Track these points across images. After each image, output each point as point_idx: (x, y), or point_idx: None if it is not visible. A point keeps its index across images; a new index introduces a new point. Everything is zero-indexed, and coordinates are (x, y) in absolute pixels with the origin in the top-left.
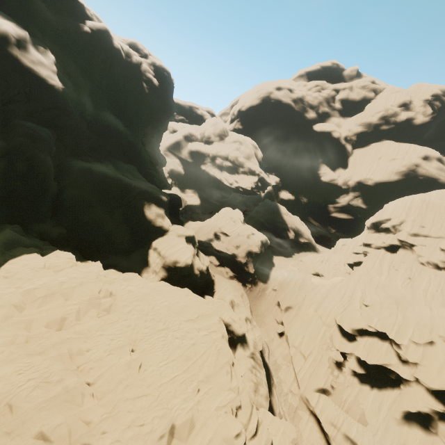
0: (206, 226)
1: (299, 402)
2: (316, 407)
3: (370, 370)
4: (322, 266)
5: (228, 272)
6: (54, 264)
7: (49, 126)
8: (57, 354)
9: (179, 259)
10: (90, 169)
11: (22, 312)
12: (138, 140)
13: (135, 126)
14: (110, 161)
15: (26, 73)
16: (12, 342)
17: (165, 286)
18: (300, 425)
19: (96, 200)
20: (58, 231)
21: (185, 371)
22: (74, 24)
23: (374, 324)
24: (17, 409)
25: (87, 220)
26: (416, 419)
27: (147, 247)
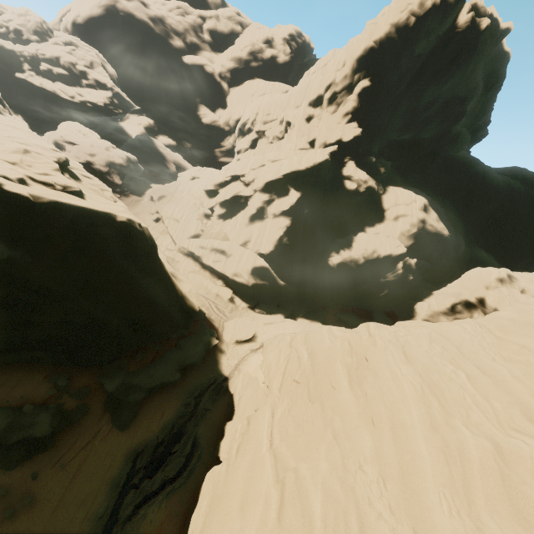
0: None
1: (176, 254)
2: (188, 245)
3: (228, 205)
4: (198, 172)
5: None
6: None
7: None
8: None
9: None
10: None
11: None
12: None
13: None
14: None
15: None
16: None
17: None
18: (178, 265)
19: None
20: None
21: None
22: None
23: (229, 172)
24: None
25: None
26: (258, 218)
27: None
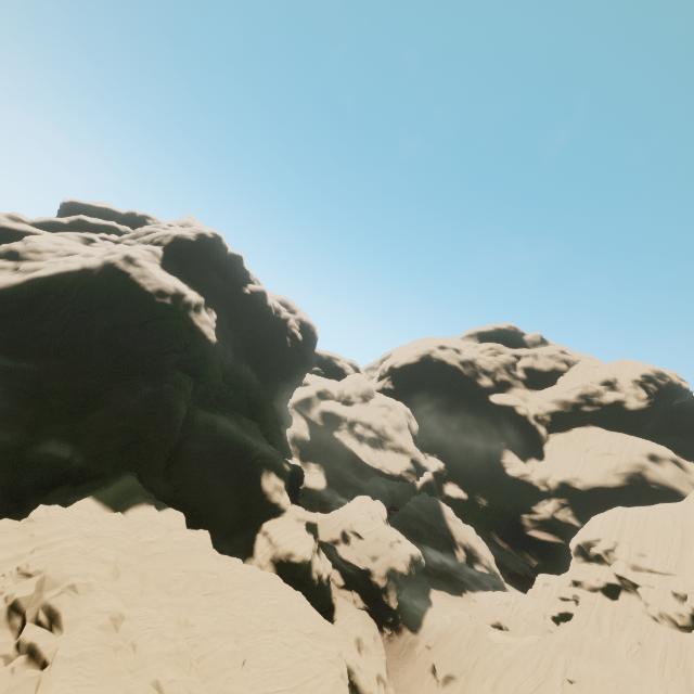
0: (331, 519)
1: None
2: None
3: None
4: (506, 612)
5: (356, 601)
6: (167, 522)
7: (191, 374)
8: (169, 615)
9: (296, 550)
10: (214, 421)
11: (139, 563)
12: (268, 394)
13: (268, 379)
14: (233, 415)
15: (194, 330)
16: (131, 590)
17: (277, 579)
18: None
19: (212, 458)
20: (166, 488)
21: (294, 690)
22: (237, 287)
23: None
24: (140, 651)
25: (198, 480)
26: None
27: (255, 529)
